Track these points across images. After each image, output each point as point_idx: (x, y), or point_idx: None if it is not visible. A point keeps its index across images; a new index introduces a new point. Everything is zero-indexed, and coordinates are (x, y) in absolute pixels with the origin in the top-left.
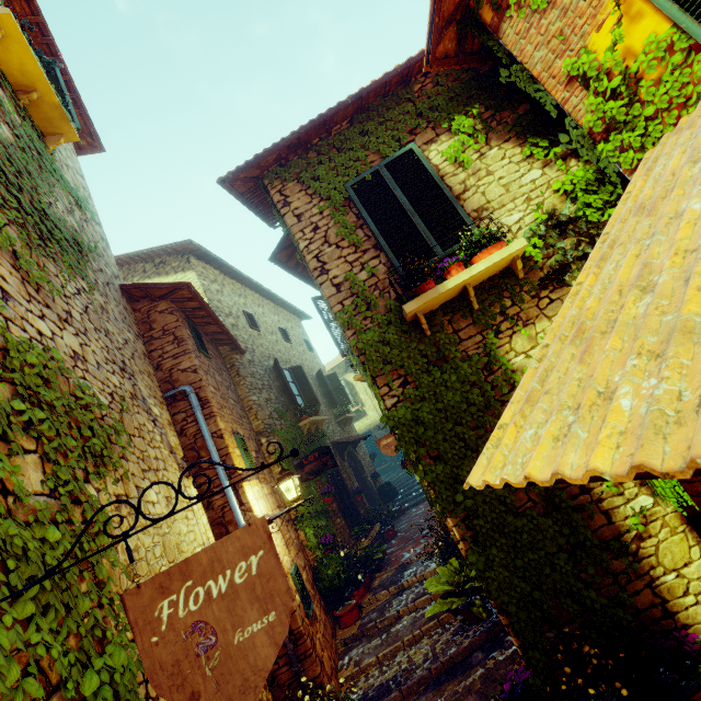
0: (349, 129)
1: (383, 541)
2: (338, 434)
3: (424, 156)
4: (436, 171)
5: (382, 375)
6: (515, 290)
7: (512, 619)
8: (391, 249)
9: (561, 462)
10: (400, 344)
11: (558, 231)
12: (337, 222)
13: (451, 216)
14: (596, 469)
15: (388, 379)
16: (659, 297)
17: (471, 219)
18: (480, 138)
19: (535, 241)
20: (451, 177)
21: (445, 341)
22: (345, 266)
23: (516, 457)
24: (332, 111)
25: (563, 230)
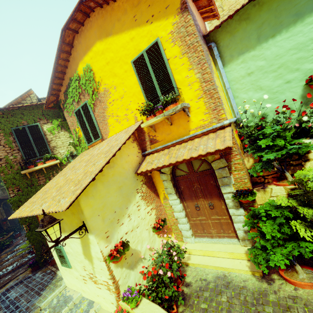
0: (18, 110)
1: (14, 238)
2: (0, 194)
3: (42, 127)
4: (44, 132)
5: (11, 187)
6: (57, 170)
7: (35, 246)
8: (23, 152)
9: (14, 216)
10: (19, 179)
11: (72, 157)
12: (6, 139)
13: (45, 147)
14: (14, 217)
15: (13, 189)
16: (38, 196)
17: (51, 149)
18: (59, 128)
19: (65, 158)
20: (49, 136)
21: (34, 180)
22: (5, 153)
23: (14, 215)
24: (10, 107)
25: (73, 157)
